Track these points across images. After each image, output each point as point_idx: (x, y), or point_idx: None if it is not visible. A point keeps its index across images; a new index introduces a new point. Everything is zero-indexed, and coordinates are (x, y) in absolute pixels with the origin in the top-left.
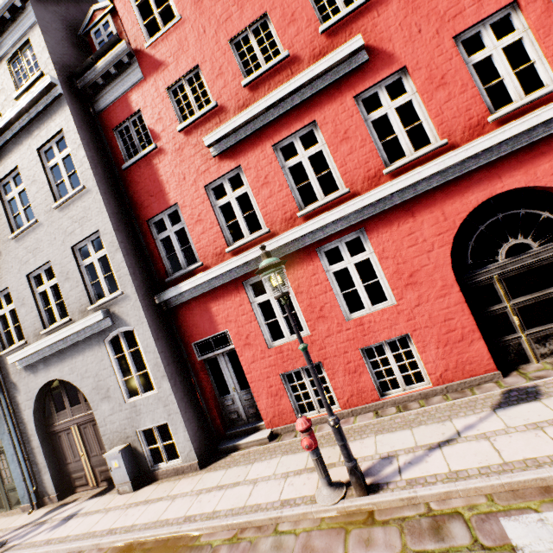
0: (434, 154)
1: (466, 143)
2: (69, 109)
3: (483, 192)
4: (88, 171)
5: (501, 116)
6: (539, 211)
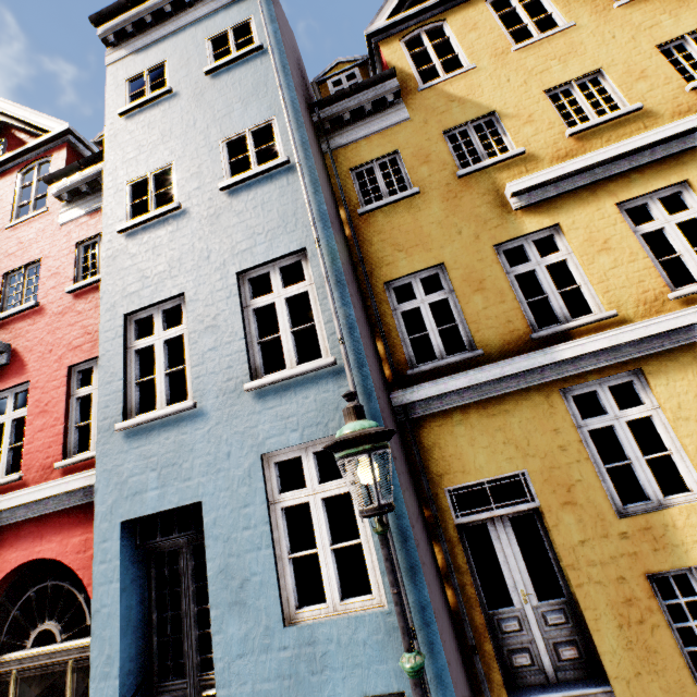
0: (10, 486)
1: (36, 483)
2: None
3: (25, 551)
4: None
5: (63, 465)
6: (77, 590)
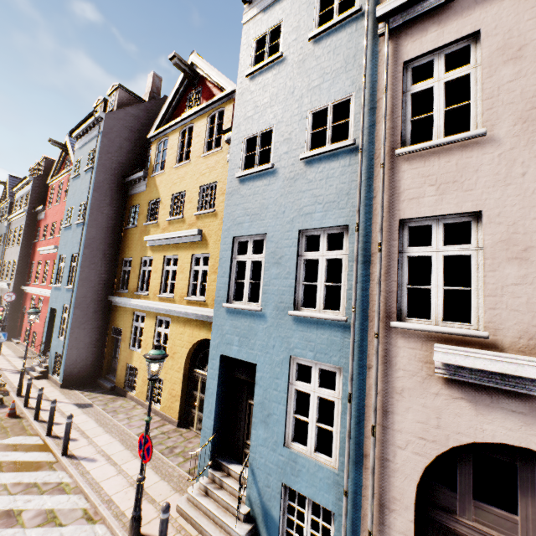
0: None
1: None
2: (26, 220)
3: None
4: (21, 241)
5: None
6: None
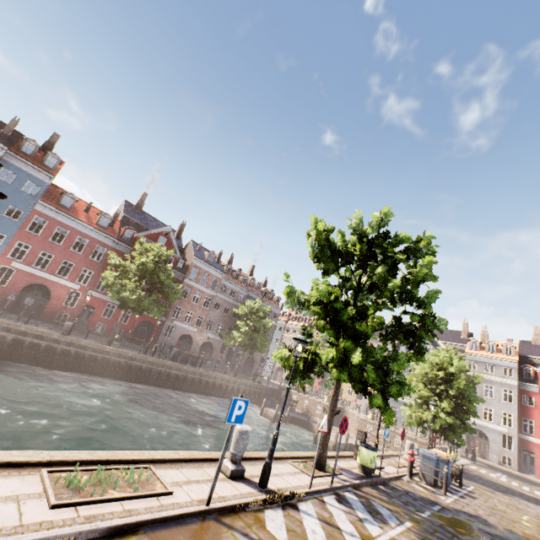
0: None
1: None
2: (517, 388)
3: None
4: (516, 402)
5: None
6: None
